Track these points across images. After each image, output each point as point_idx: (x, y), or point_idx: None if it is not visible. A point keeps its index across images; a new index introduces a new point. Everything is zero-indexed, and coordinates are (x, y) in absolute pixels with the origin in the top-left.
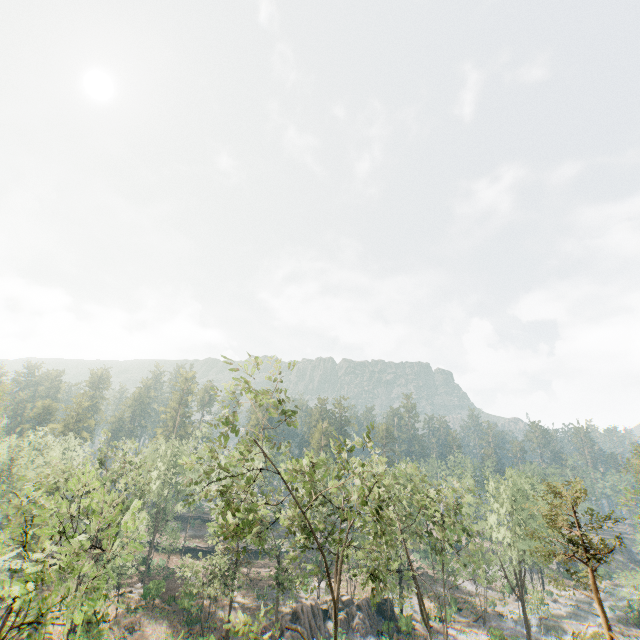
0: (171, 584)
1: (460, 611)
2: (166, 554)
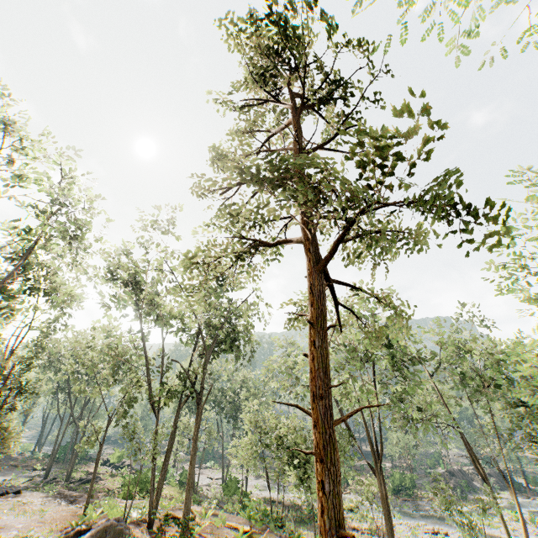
0: None
1: None
2: None
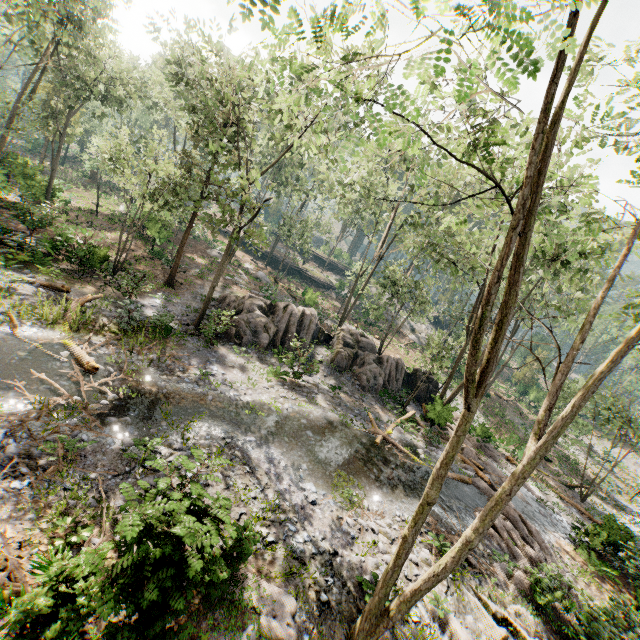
0: (191, 241)
1: (544, 462)
2: (222, 236)
